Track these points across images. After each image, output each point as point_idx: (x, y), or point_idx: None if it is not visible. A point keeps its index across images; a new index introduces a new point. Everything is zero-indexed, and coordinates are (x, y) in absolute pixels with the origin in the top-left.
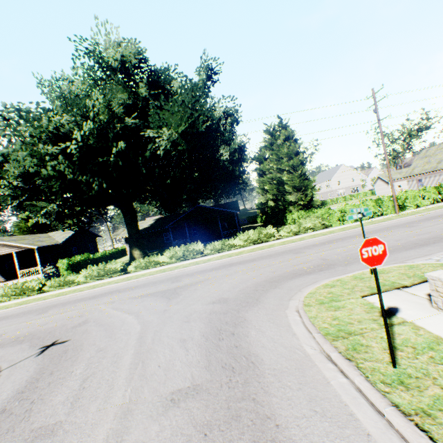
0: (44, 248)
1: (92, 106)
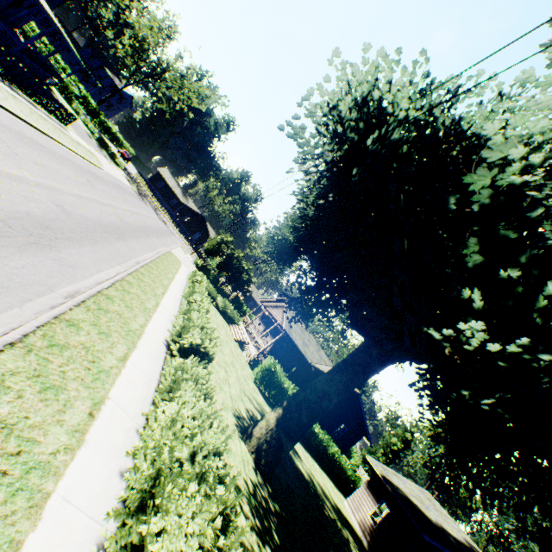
0: (304, 358)
1: (453, 90)
